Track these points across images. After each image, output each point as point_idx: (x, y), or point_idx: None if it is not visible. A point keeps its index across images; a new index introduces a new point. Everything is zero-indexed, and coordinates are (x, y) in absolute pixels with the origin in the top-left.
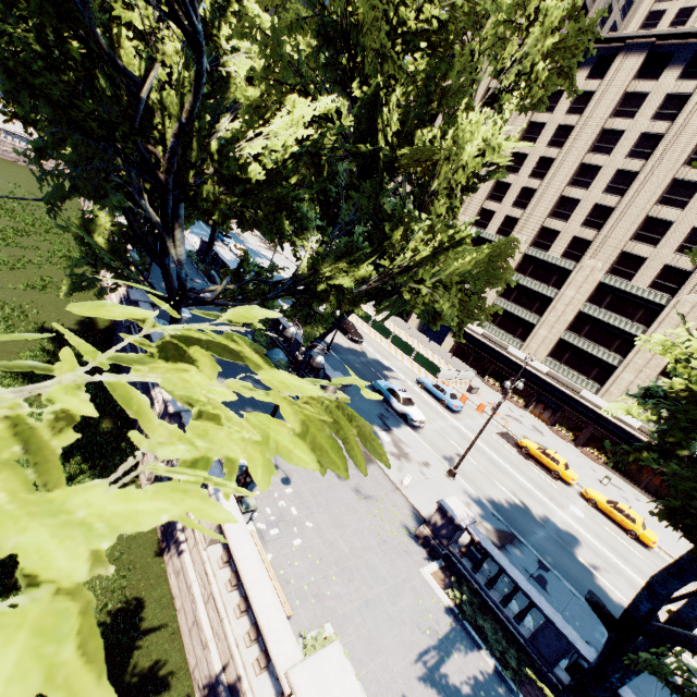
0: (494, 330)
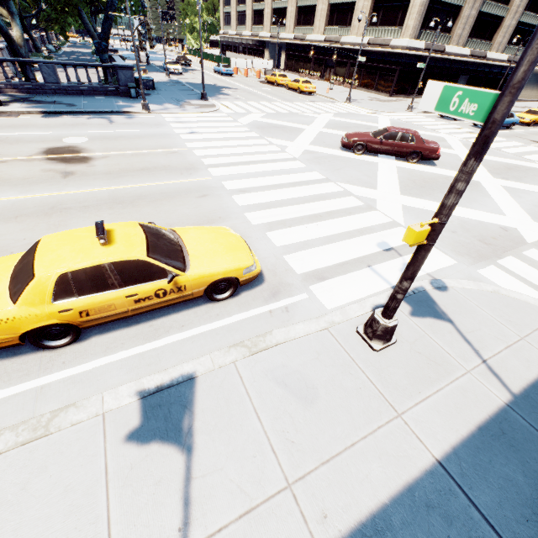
0: (301, 29)
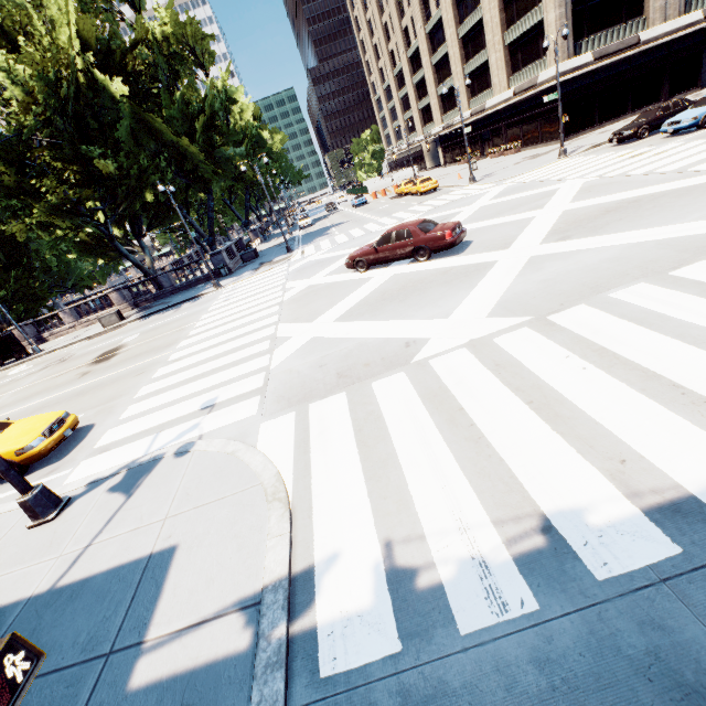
0: (448, 116)
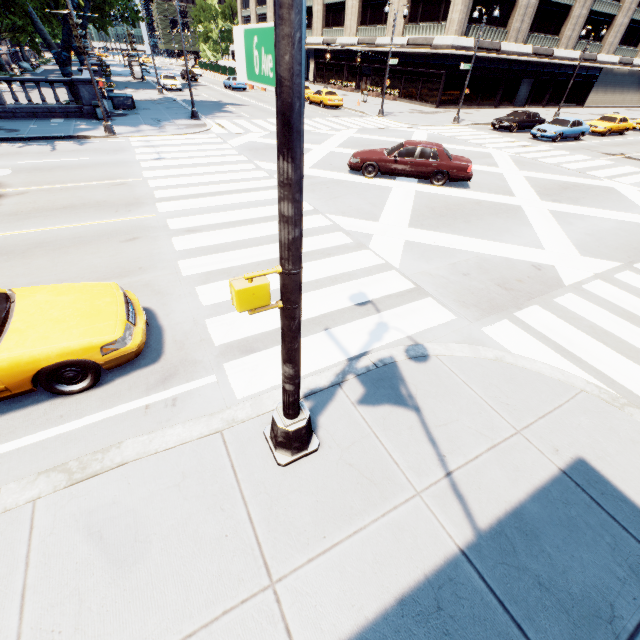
0: (330, 32)
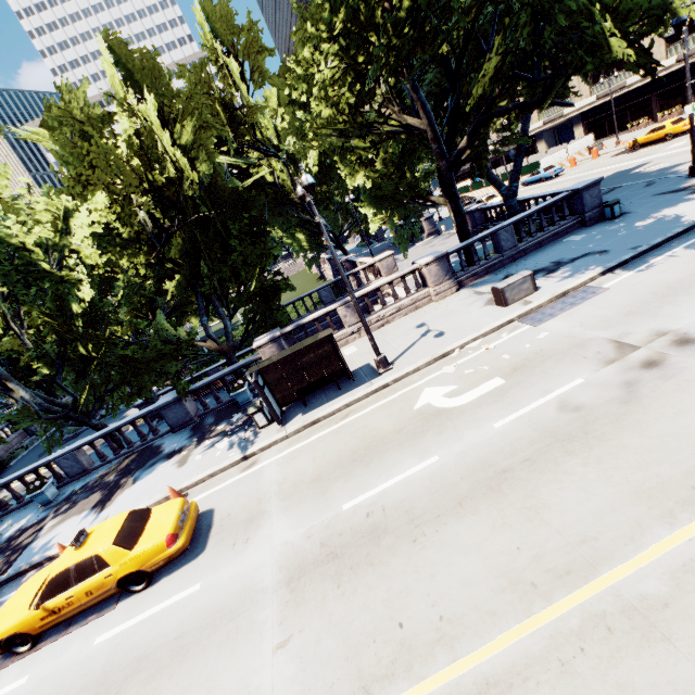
0: (606, 83)
